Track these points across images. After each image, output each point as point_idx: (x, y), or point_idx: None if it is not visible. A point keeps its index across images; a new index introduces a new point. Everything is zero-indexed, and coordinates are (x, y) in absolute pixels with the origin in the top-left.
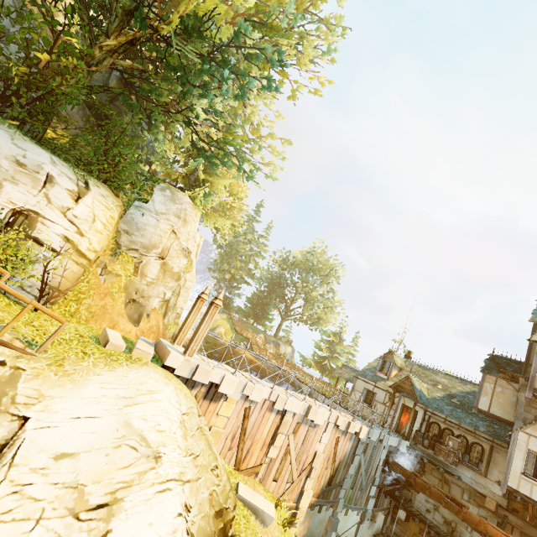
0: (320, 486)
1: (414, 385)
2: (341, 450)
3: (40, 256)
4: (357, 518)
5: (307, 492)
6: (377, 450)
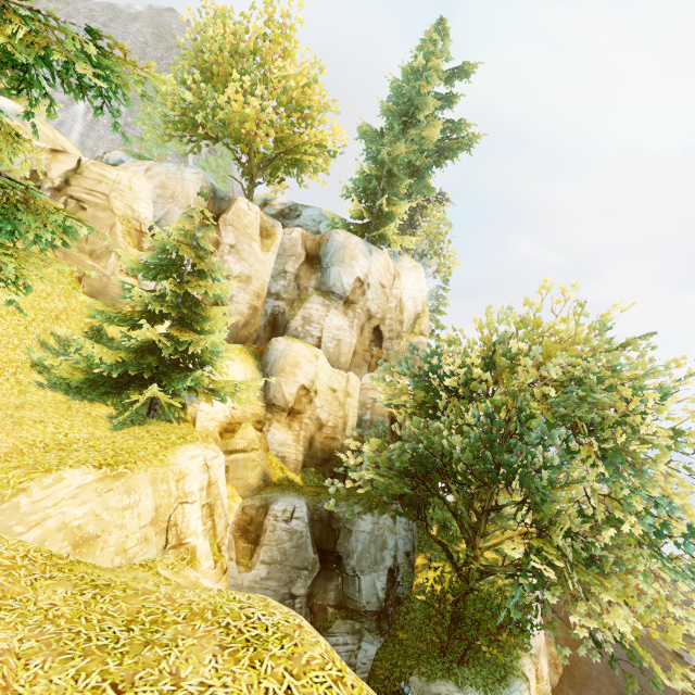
0: None
1: None
2: None
3: None
4: None
5: None
6: None
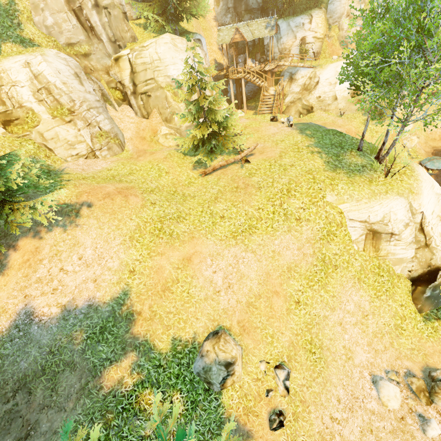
0: None
1: None
2: None
3: (310, 47)
4: None
5: None
6: None
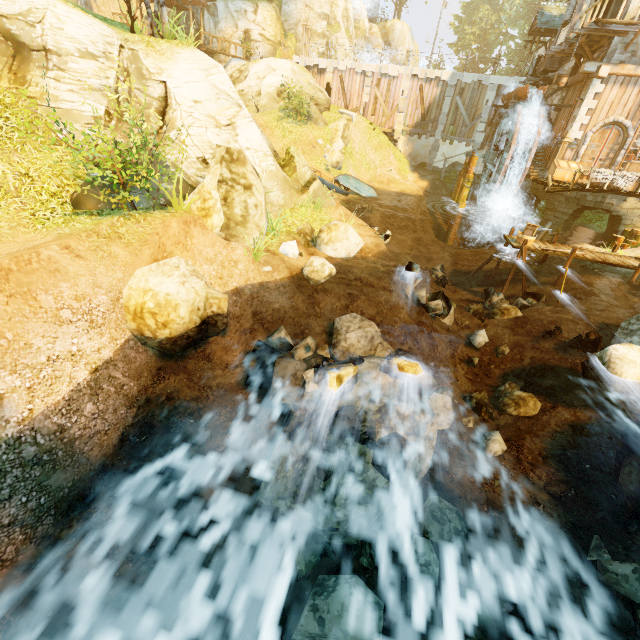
0: (414, 121)
1: (544, 13)
2: (428, 96)
3: (257, 46)
4: (468, 150)
5: (398, 122)
6: (479, 93)
